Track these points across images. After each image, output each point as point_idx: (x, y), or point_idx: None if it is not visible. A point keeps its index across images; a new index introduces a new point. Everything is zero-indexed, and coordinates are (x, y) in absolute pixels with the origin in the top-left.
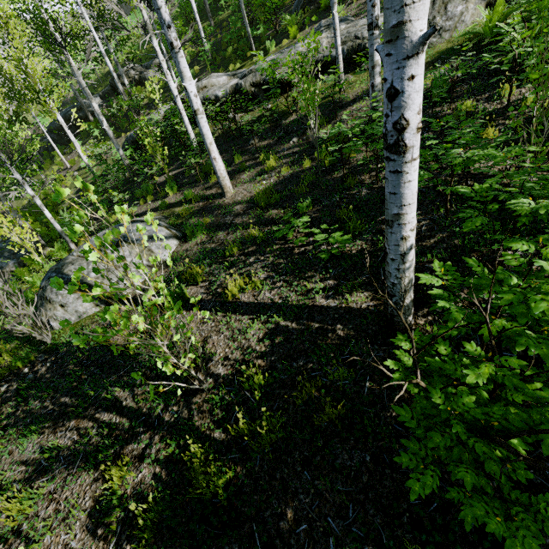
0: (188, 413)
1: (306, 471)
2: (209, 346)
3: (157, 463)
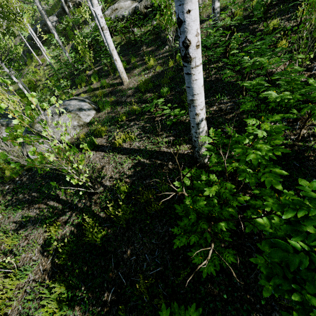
0: (89, 203)
1: (140, 233)
2: (104, 170)
3: (73, 226)
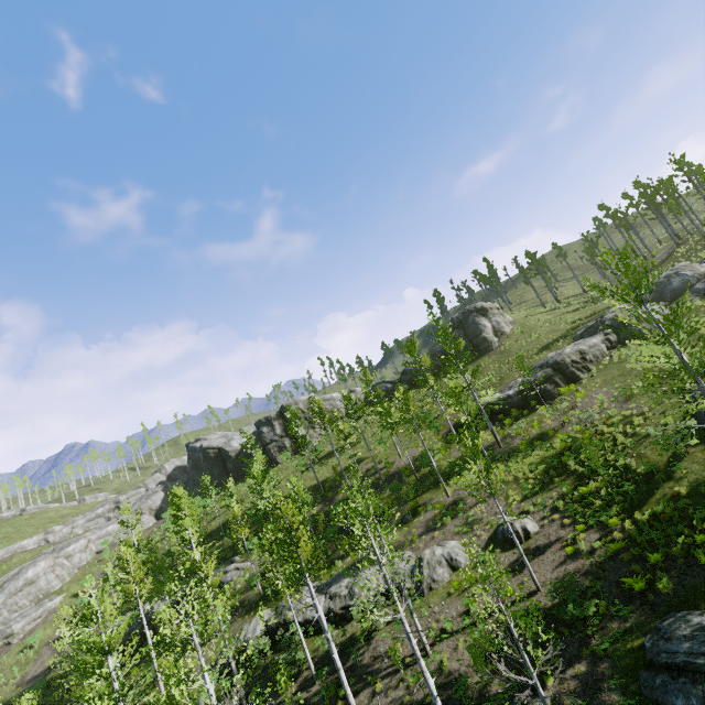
0: None
1: None
2: None
3: None
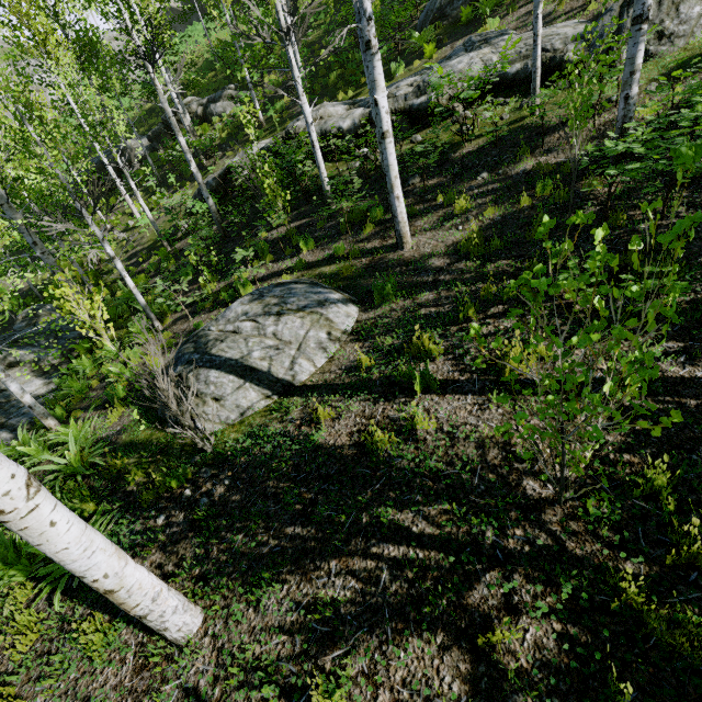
0: (549, 536)
1: None
2: (517, 440)
3: (548, 616)
